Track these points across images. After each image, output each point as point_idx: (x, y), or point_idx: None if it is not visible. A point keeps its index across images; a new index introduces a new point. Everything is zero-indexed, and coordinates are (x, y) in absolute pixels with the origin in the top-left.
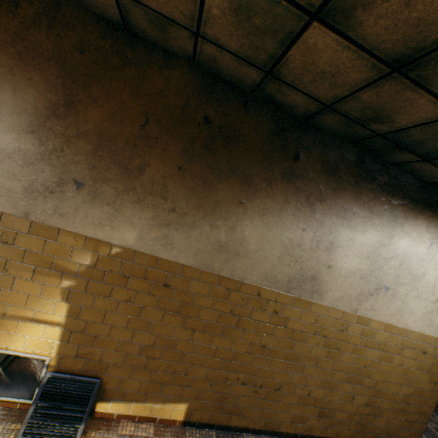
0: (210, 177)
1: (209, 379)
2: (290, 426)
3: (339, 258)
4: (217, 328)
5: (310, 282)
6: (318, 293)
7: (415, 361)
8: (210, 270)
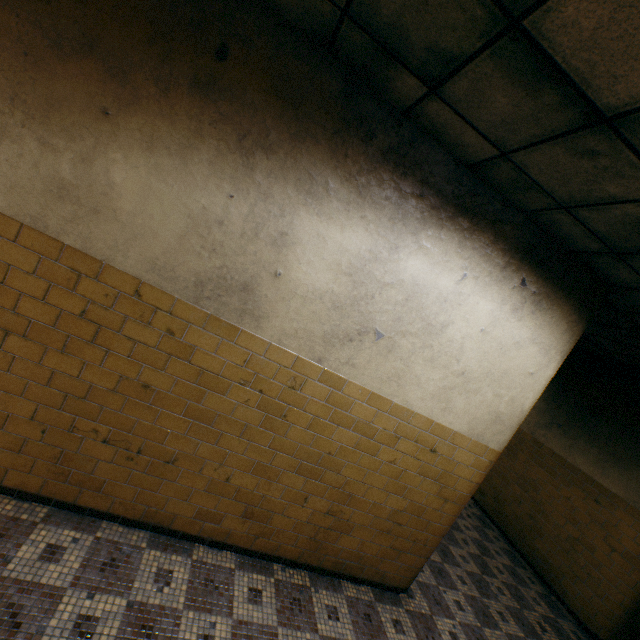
0: (39, 45)
1: (41, 422)
2: (192, 523)
3: (295, 264)
4: (56, 338)
5: (239, 295)
6: (254, 316)
7: (416, 461)
8: (40, 229)
